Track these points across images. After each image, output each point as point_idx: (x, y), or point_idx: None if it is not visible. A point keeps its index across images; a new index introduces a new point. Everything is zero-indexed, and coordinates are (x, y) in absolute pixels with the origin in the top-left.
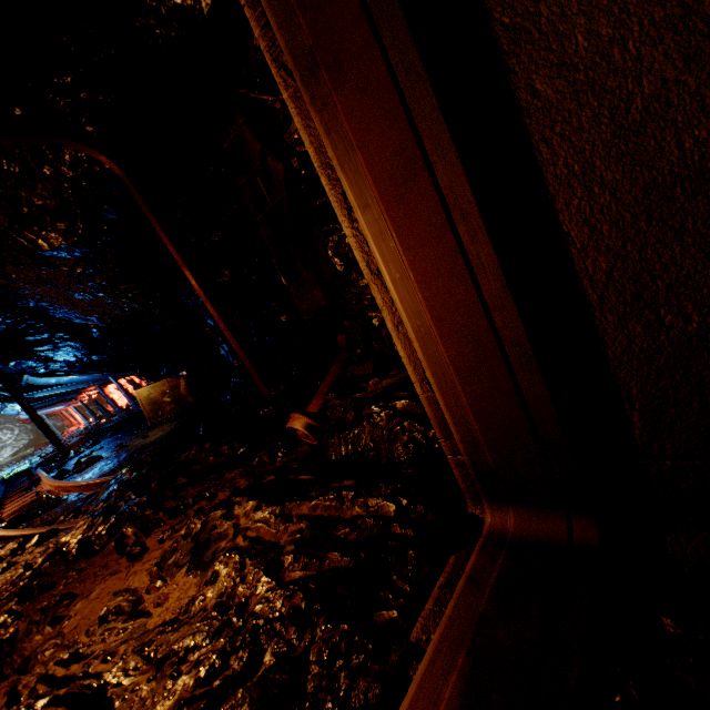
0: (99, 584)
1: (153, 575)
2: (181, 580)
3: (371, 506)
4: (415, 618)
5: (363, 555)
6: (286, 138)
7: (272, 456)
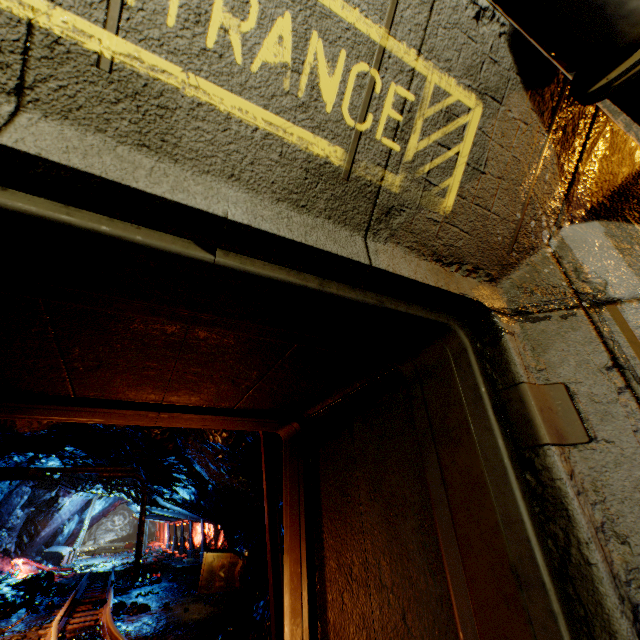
0: None
1: None
2: None
3: None
4: None
5: None
6: None
7: None
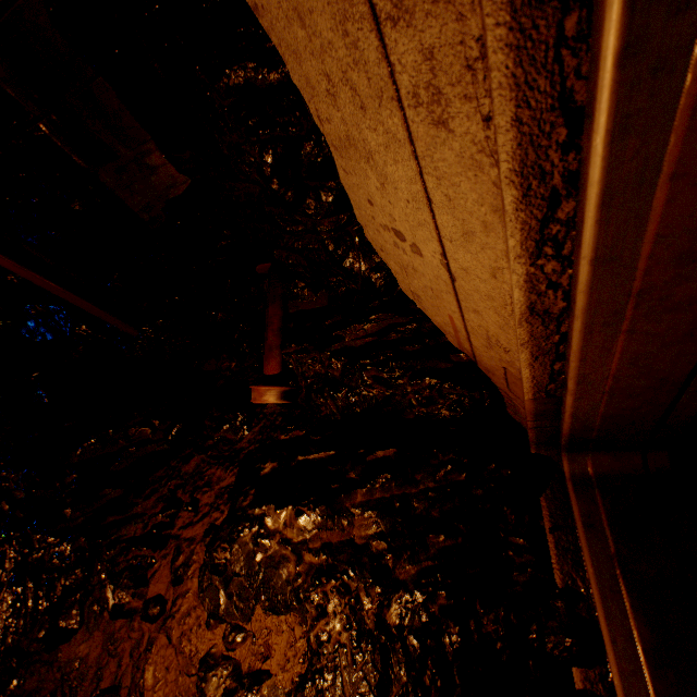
0: (138, 666)
1: (215, 627)
2: (267, 622)
3: (437, 476)
4: (550, 567)
5: (462, 527)
6: None
7: (237, 431)
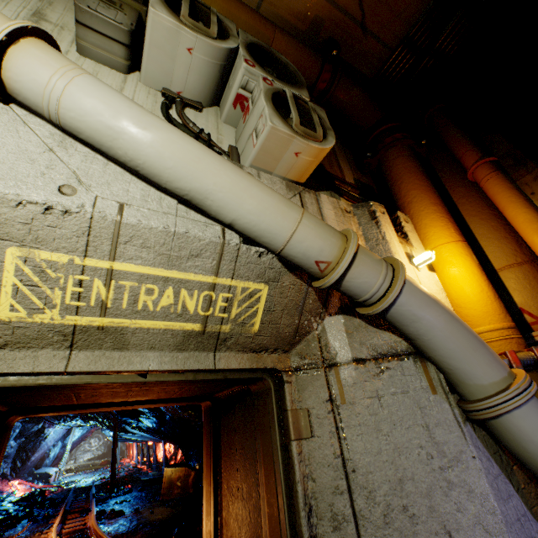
0: None
1: None
2: None
3: None
4: None
5: None
6: None
7: None
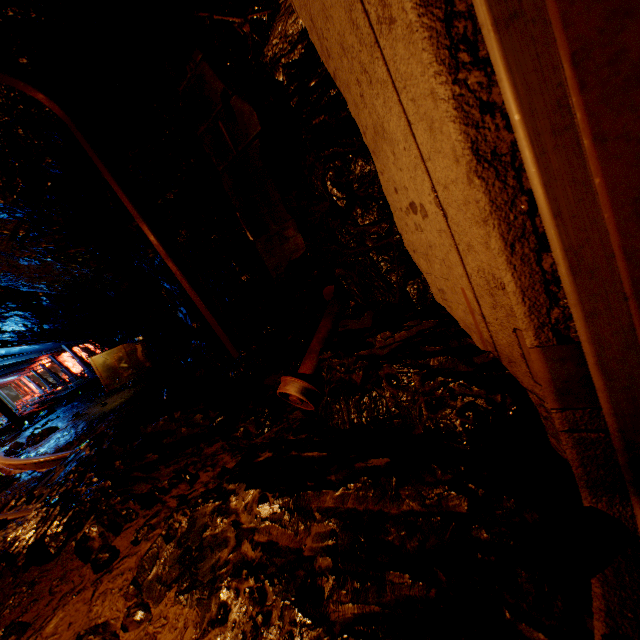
0: (56, 609)
1: (129, 597)
2: (170, 610)
3: (427, 497)
4: None
5: (443, 576)
6: (267, 50)
7: (259, 426)
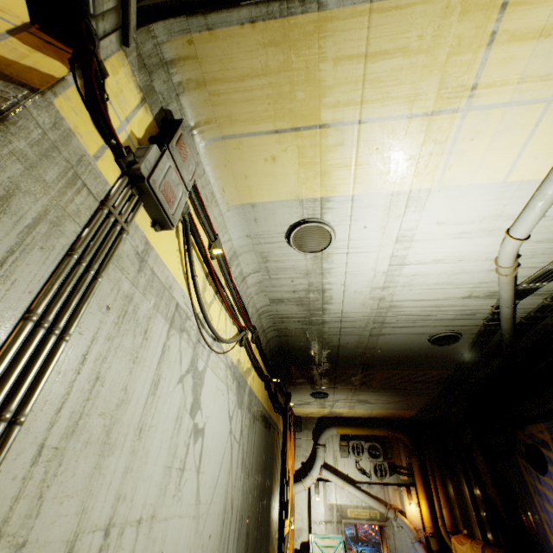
0: None
1: None
2: None
3: None
4: None
5: None
6: None
7: None
